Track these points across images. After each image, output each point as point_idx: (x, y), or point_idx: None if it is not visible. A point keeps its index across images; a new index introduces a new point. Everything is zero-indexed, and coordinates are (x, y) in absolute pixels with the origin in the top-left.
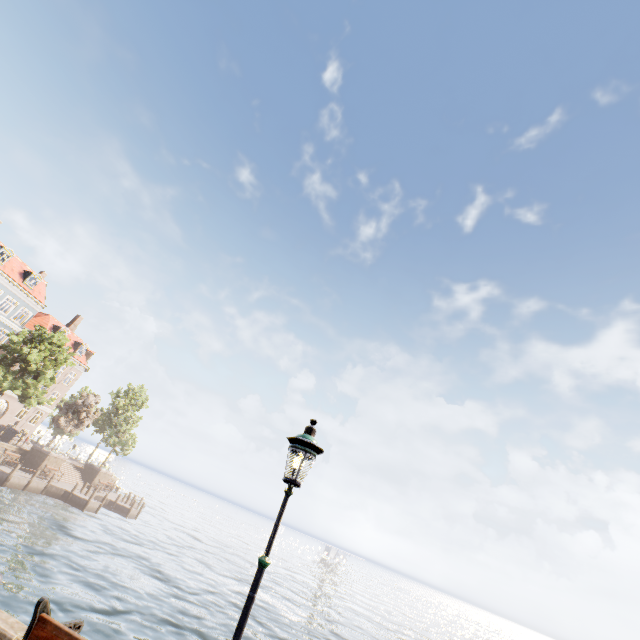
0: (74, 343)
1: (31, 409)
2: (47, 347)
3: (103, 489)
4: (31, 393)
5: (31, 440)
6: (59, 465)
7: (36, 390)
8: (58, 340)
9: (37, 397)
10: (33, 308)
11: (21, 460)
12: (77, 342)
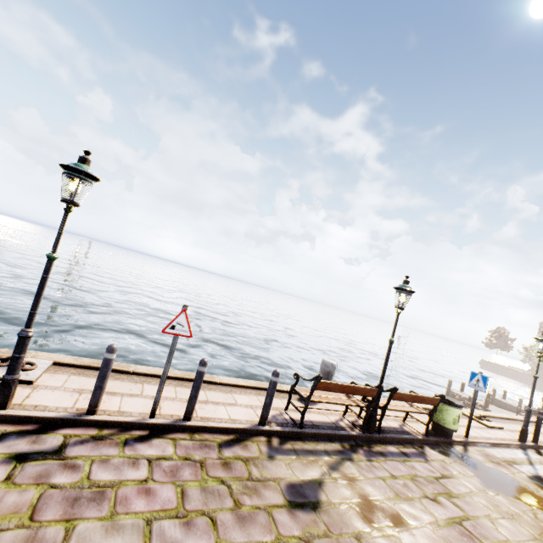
0: None
1: None
2: None
3: None
4: None
5: None
6: None
7: None
8: None
9: None
10: None
11: None
12: None
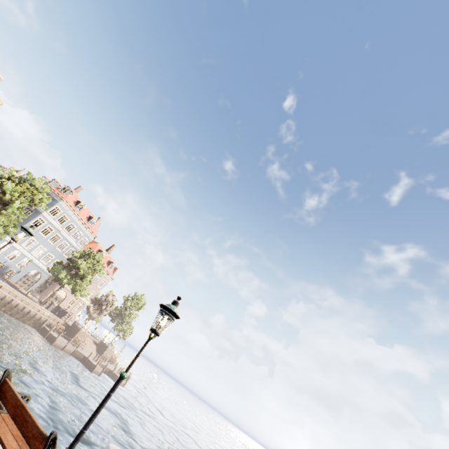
0: (108, 261)
1: (78, 300)
2: (91, 261)
3: (108, 361)
4: (78, 288)
5: (74, 320)
6: (85, 338)
7: (80, 287)
8: (98, 257)
9: (80, 291)
10: (90, 238)
11: (65, 331)
12: (110, 261)
